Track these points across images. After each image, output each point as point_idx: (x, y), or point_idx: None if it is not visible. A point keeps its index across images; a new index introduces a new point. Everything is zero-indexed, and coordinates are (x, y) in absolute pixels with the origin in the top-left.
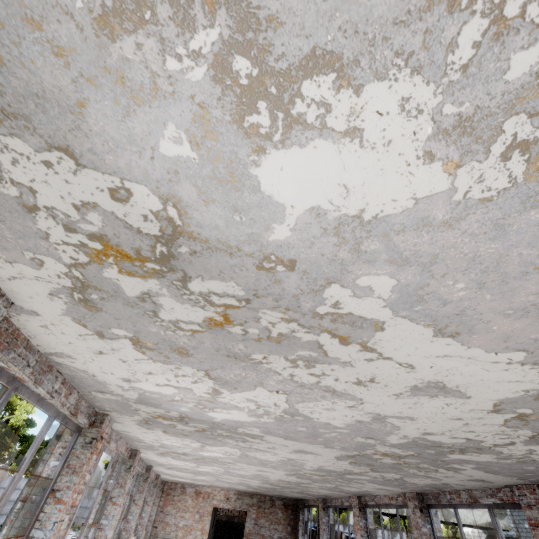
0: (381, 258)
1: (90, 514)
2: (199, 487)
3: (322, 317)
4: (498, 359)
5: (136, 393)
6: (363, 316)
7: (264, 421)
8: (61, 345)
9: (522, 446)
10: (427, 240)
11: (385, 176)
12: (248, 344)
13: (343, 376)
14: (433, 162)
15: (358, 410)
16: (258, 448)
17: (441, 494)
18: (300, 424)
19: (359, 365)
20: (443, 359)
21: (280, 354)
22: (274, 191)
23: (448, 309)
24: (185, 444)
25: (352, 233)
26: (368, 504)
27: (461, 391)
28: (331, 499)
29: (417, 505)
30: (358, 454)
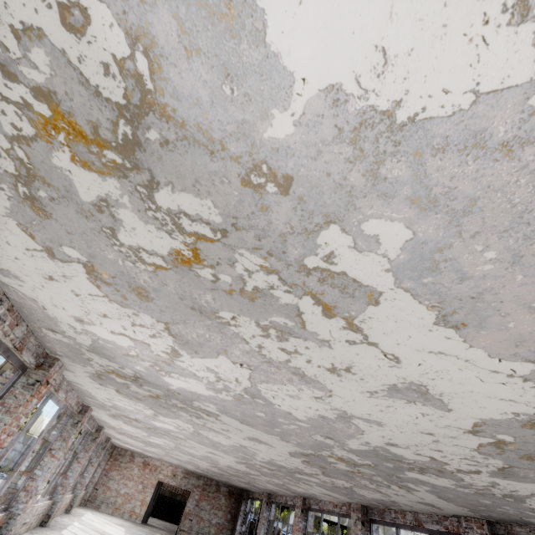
0: (401, 194)
1: (23, 461)
2: (148, 458)
3: (310, 272)
4: (499, 368)
5: (90, 339)
6: (358, 280)
7: (222, 398)
8: (7, 260)
9: (487, 477)
10: (470, 172)
11: (446, 40)
12: (217, 297)
13: (317, 359)
14: (524, 21)
15: (324, 403)
16: (211, 427)
17: (387, 511)
18: (259, 409)
19: (338, 346)
20: (436, 356)
21: (251, 317)
22: (284, 46)
23: (464, 288)
24: (138, 409)
25: (374, 143)
26: (312, 507)
27: (444, 401)
28: (276, 496)
29: (360, 518)
30: (313, 453)
